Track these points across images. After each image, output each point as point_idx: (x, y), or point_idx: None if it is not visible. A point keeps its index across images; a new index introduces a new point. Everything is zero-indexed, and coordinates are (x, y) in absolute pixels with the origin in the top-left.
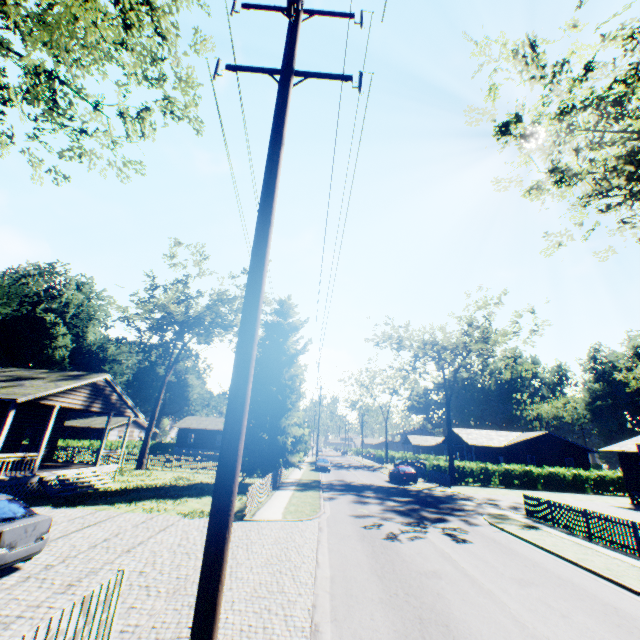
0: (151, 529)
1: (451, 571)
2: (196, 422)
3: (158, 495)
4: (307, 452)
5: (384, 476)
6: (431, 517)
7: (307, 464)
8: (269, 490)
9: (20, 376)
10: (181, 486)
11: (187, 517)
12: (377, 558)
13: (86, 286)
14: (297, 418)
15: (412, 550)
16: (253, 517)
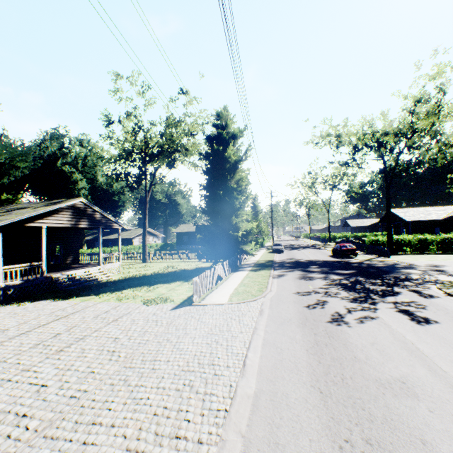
0: (105, 320)
1: (428, 380)
2: (186, 228)
3: (139, 284)
4: (258, 241)
5: (328, 252)
6: (378, 290)
7: (267, 248)
8: (227, 273)
9: (17, 208)
10: (163, 274)
11: (145, 305)
12: (320, 356)
13: (84, 142)
14: (246, 215)
15: (364, 339)
16: (201, 302)
